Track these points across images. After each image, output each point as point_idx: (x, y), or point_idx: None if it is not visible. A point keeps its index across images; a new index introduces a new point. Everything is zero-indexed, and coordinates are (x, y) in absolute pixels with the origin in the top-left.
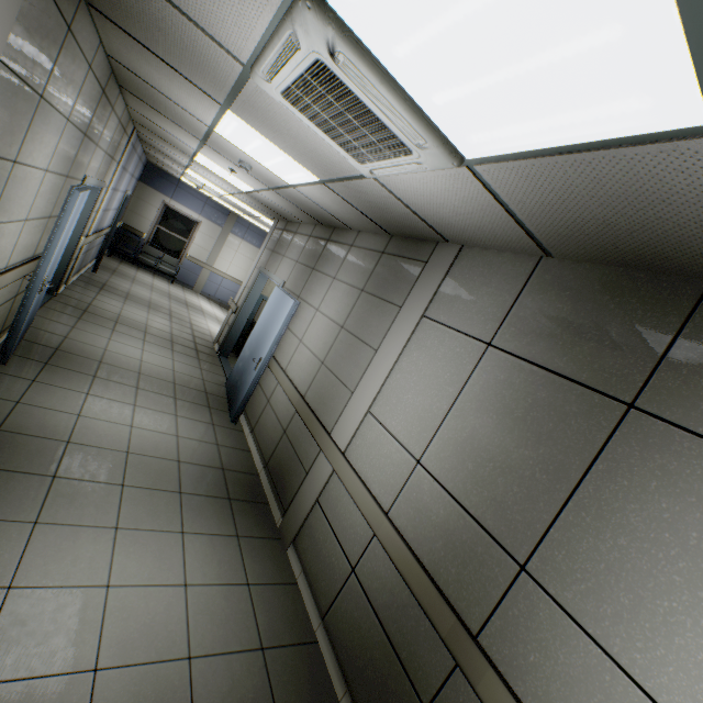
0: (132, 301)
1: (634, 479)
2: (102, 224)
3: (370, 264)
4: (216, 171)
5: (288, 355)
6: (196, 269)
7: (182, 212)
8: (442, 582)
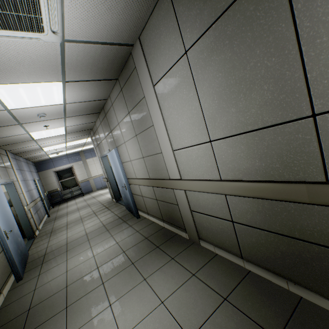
0: (70, 214)
1: None
2: (34, 197)
3: (122, 100)
4: (46, 135)
5: (132, 171)
6: (87, 183)
7: (63, 168)
8: (278, 178)
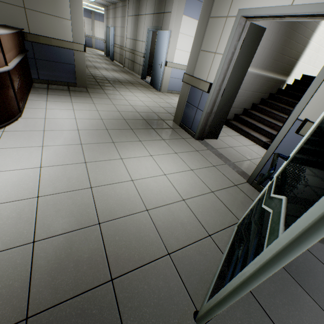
0: None
1: (139, 23)
2: None
3: (121, 10)
4: None
5: (117, 41)
6: (90, 40)
7: None
8: (133, 49)
